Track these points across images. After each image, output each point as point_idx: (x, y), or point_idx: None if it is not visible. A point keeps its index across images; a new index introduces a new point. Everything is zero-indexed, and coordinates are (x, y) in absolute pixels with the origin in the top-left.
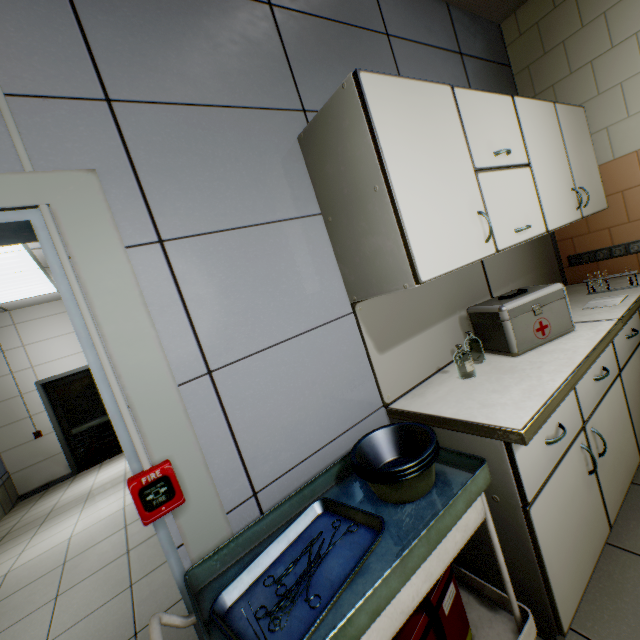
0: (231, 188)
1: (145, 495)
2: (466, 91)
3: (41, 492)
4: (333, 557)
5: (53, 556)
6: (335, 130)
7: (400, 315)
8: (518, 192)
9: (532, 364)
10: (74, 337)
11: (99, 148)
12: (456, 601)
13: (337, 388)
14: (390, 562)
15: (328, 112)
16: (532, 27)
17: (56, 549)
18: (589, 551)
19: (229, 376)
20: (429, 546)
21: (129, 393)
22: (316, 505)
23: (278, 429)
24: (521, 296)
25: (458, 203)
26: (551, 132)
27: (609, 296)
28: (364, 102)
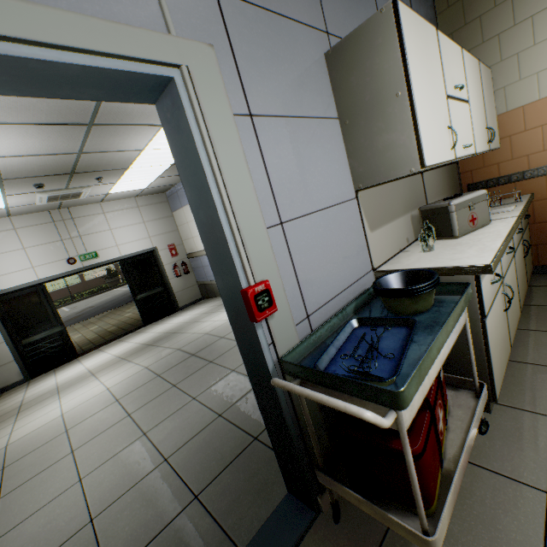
0: (288, 84)
1: (257, 300)
2: (442, 35)
3: None
4: (384, 341)
5: (51, 428)
6: (366, 47)
7: (381, 206)
8: (464, 120)
9: (472, 240)
10: (20, 254)
11: (211, 29)
12: (443, 378)
13: (348, 251)
14: (428, 335)
15: (362, 32)
16: (458, 2)
17: (51, 424)
18: (504, 358)
19: (292, 229)
20: (454, 322)
21: (240, 227)
22: (351, 322)
23: (318, 273)
24: (460, 197)
25: (440, 117)
26: (477, 82)
27: (503, 207)
28: (399, 24)
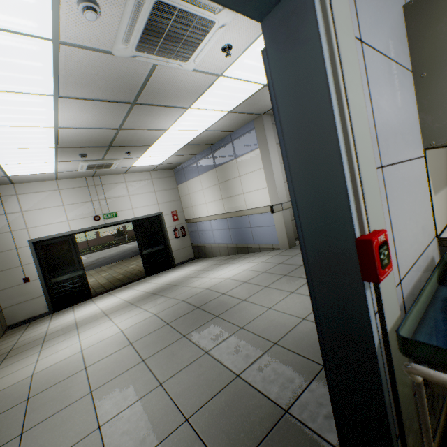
0: (383, 22)
1: (379, 254)
2: None
3: (25, 324)
4: None
5: (72, 363)
6: None
7: (438, 170)
8: None
9: None
10: (60, 209)
11: None
12: None
13: (421, 212)
14: None
15: None
16: None
17: (72, 358)
18: None
19: (387, 175)
20: None
21: (359, 160)
22: None
23: (405, 232)
24: None
25: None
26: None
27: None
28: None
